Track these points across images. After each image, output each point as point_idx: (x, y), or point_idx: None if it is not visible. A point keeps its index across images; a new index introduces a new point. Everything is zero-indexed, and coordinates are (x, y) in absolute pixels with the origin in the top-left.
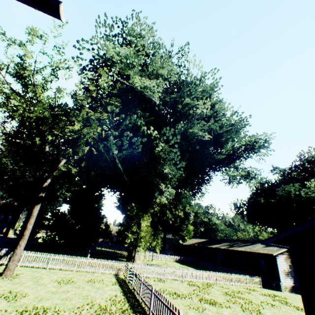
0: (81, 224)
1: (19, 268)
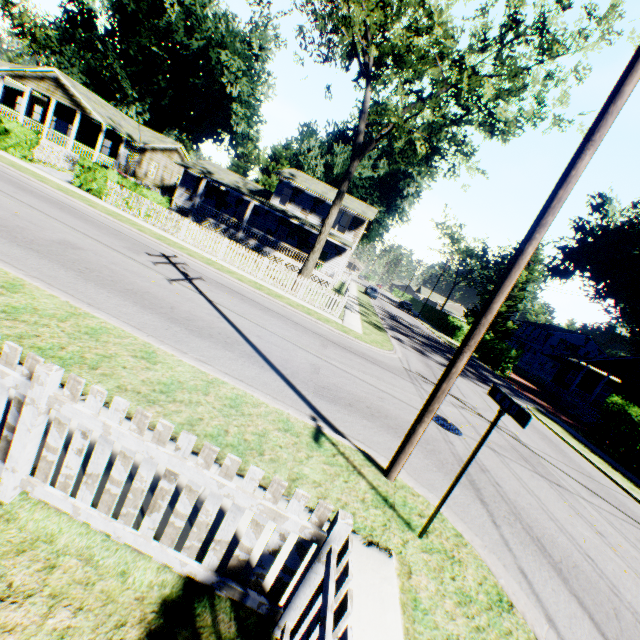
0: None
1: None
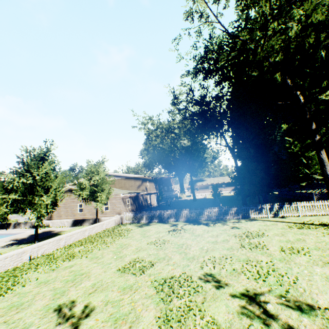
0: (276, 172)
1: (311, 218)
